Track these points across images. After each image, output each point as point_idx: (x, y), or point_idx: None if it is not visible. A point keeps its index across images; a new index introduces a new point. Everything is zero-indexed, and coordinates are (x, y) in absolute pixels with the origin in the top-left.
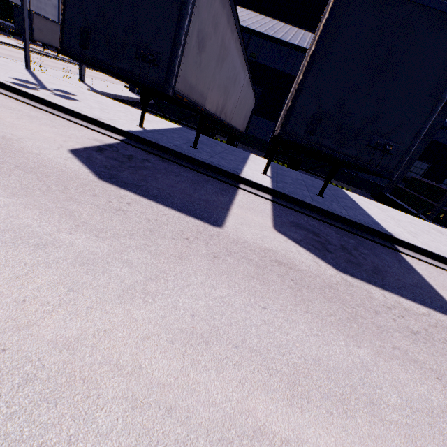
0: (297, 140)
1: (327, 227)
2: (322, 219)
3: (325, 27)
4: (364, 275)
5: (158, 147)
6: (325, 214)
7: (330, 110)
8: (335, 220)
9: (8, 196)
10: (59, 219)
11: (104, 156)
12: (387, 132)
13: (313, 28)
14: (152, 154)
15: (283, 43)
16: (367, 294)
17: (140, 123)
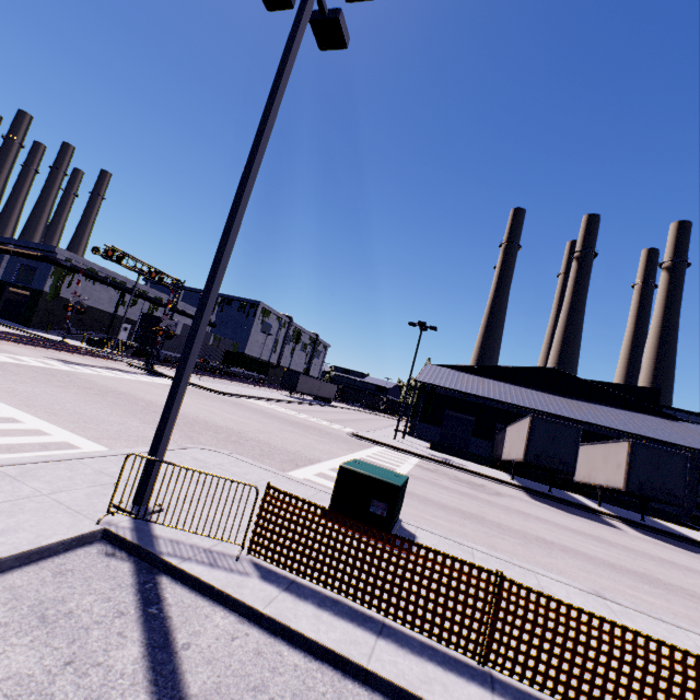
0: (635, 493)
1: (662, 536)
2: (656, 533)
3: (630, 454)
4: (695, 552)
5: (541, 493)
6: (656, 530)
7: (644, 481)
8: (663, 534)
9: (569, 518)
10: (589, 524)
11: (542, 501)
12: (671, 489)
13: (559, 392)
14: (543, 498)
15: (559, 416)
16: (699, 556)
17: (512, 478)
